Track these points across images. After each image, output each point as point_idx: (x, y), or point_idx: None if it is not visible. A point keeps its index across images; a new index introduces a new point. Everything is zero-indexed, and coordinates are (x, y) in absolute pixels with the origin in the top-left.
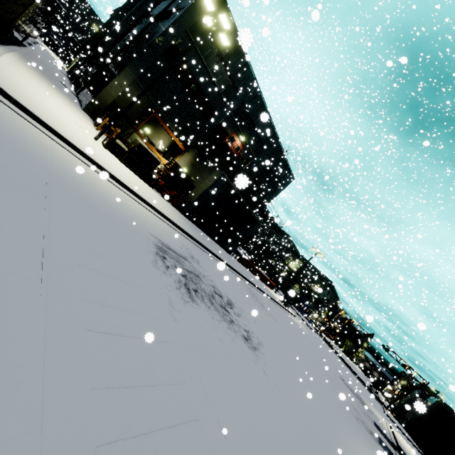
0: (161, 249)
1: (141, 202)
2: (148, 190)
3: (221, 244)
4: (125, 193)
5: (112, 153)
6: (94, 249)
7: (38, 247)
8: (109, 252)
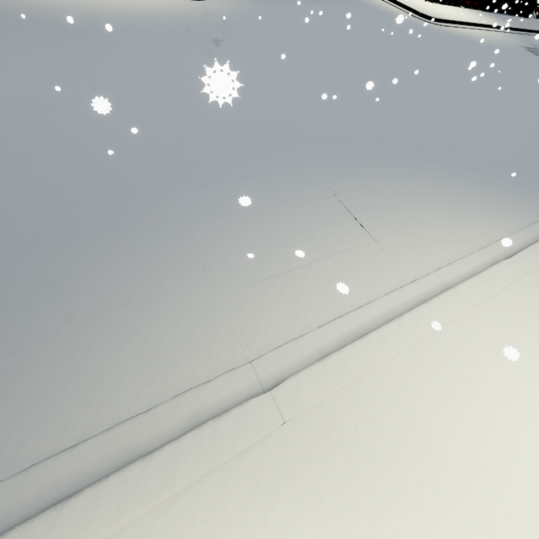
0: (530, 51)
1: (486, 29)
2: (467, 13)
3: (517, 13)
4: (480, 30)
5: (434, 2)
6: (535, 63)
7: (538, 68)
8: (537, 62)
